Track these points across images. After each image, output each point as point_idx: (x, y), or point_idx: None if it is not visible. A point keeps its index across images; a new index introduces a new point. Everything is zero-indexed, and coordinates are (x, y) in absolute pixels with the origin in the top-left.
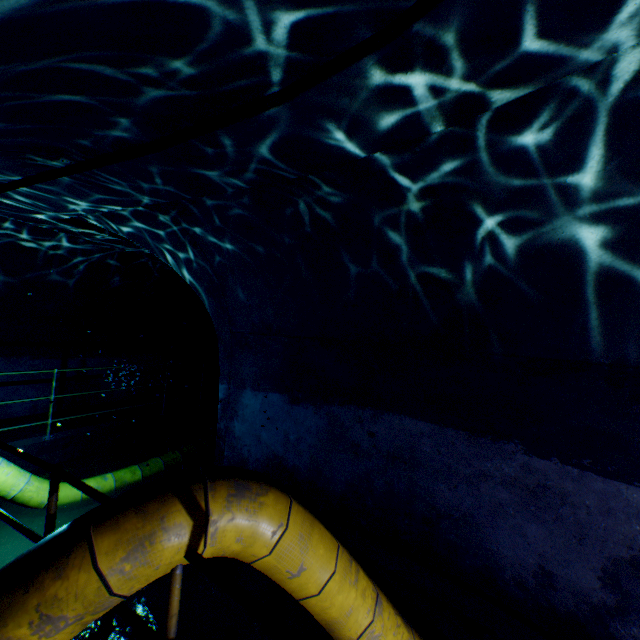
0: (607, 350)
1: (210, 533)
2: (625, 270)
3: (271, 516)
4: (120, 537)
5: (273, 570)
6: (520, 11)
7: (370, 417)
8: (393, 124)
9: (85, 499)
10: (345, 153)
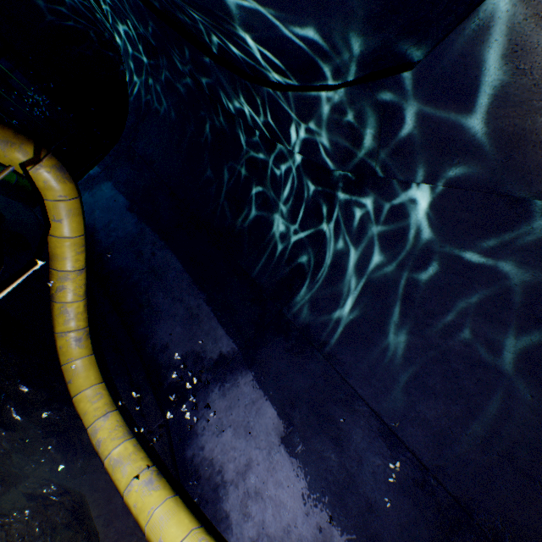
0: (261, 278)
1: (37, 168)
2: (285, 250)
3: (66, 190)
4: (2, 133)
5: (49, 211)
6: (278, 112)
7: (160, 246)
8: (248, 114)
9: None
10: (232, 108)
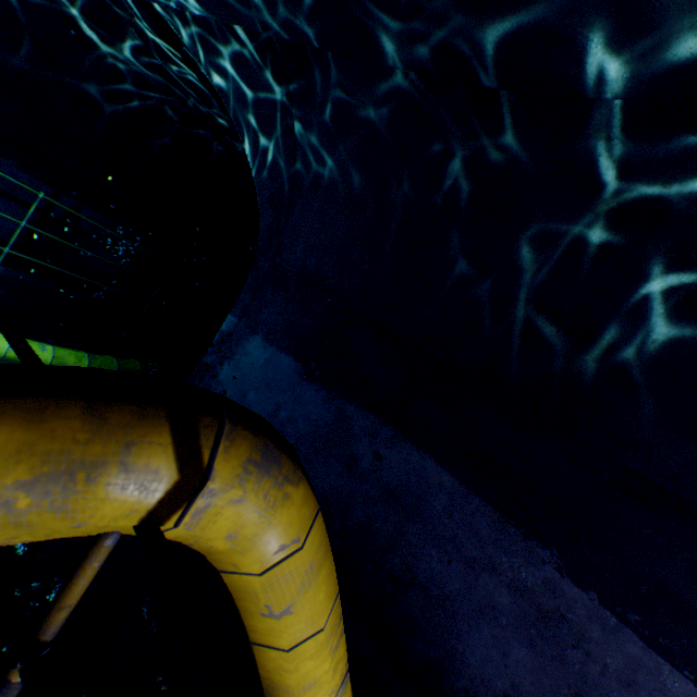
0: None
1: (195, 508)
2: None
3: (291, 521)
4: (33, 441)
5: (246, 595)
6: None
7: (387, 438)
8: None
9: (8, 359)
10: (611, 77)
